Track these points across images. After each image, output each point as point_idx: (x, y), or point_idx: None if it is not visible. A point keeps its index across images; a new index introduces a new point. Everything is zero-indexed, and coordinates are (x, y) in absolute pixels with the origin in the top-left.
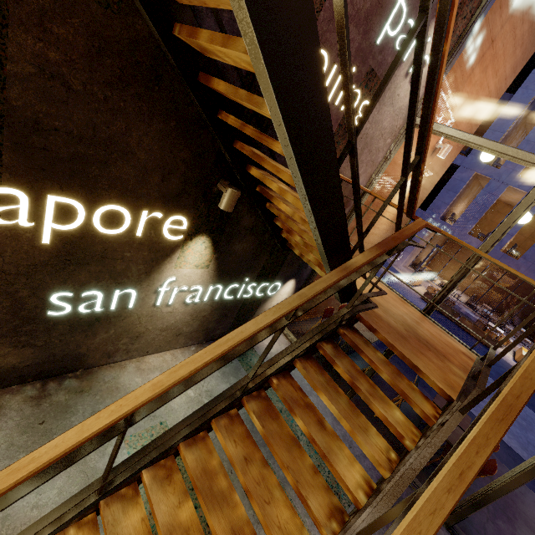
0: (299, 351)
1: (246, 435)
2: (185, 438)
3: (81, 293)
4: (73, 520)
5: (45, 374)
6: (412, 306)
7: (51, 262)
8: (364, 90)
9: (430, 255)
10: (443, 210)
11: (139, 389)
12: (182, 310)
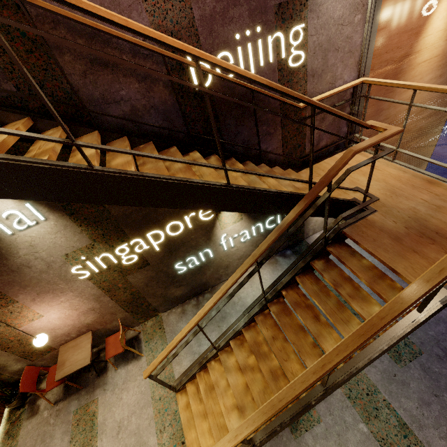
0: (297, 271)
1: (274, 325)
2: (243, 327)
3: (185, 260)
4: (211, 358)
5: (196, 294)
6: (446, 183)
7: (165, 254)
8: (284, 24)
9: None
10: None
11: (194, 317)
12: (243, 246)
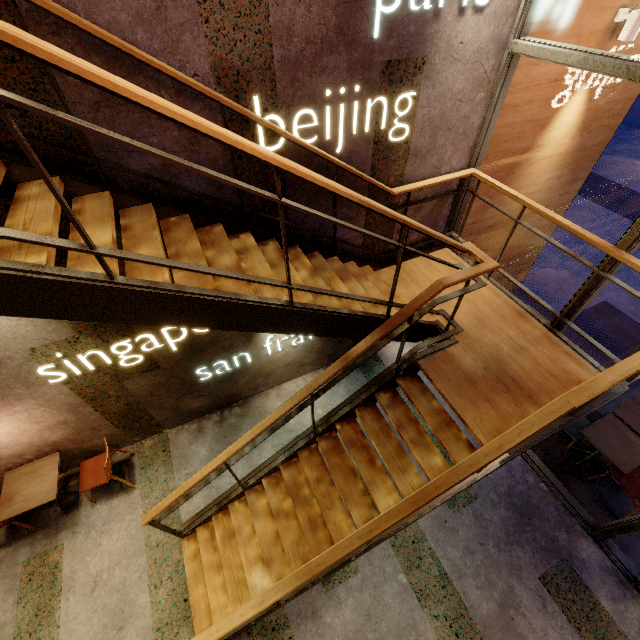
0: (357, 402)
1: (321, 464)
2: (282, 463)
3: (212, 365)
4: (235, 498)
5: (220, 407)
6: (536, 319)
7: (185, 356)
8: (391, 88)
9: None
10: None
11: (222, 454)
12: (294, 350)
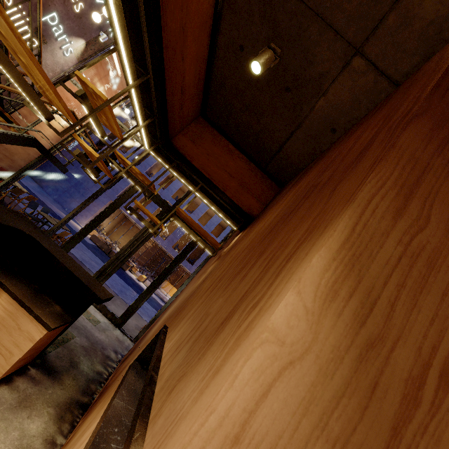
0: None
1: None
2: None
3: None
4: None
5: None
6: None
7: None
8: (35, 34)
9: (111, 226)
10: (120, 192)
11: None
12: None
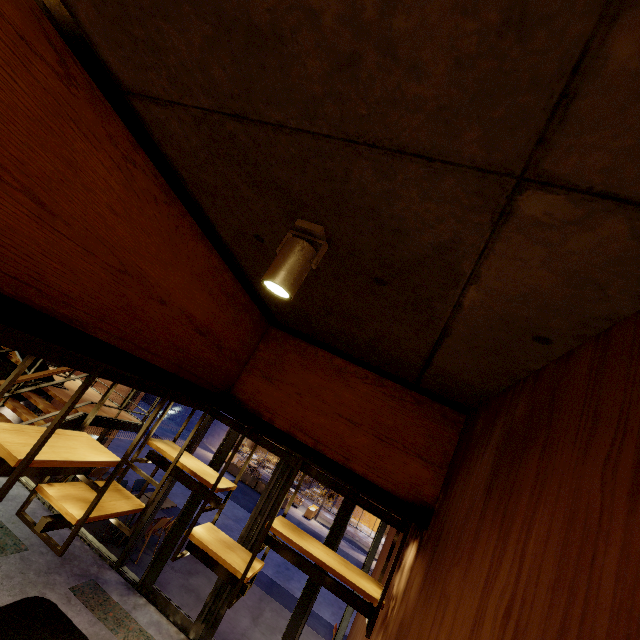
0: None
1: None
2: None
3: None
4: None
5: None
6: (114, 403)
7: None
8: None
9: None
10: None
11: None
12: None
